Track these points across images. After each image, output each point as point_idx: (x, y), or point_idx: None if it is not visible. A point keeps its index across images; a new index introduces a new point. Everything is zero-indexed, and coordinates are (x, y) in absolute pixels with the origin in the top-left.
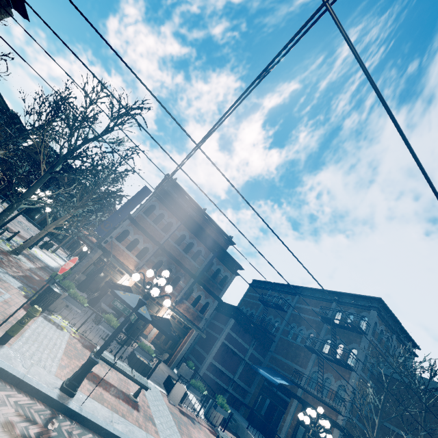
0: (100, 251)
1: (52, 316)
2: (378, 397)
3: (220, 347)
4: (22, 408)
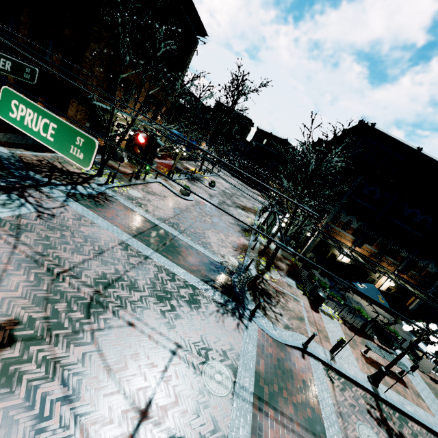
0: (320, 234)
1: (322, 307)
2: None
3: None
4: (364, 398)
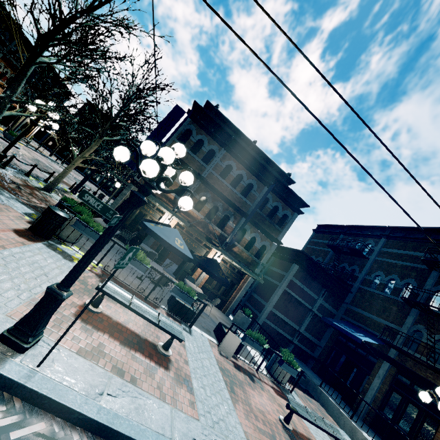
0: (134, 187)
1: (62, 246)
2: None
3: (281, 295)
4: None
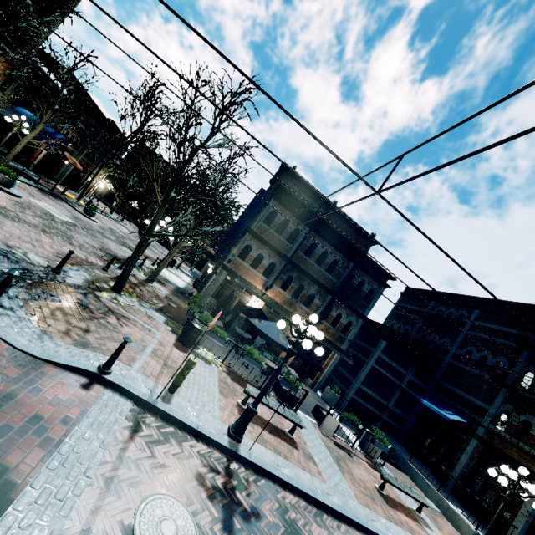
0: (225, 272)
1: (198, 350)
2: None
3: (368, 371)
4: (205, 458)
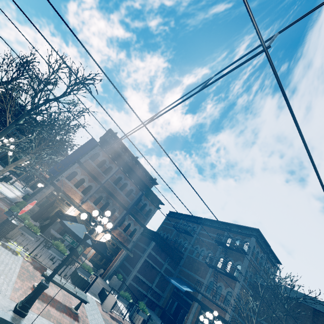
0: (52, 187)
1: (8, 243)
2: (255, 303)
3: (143, 263)
4: None
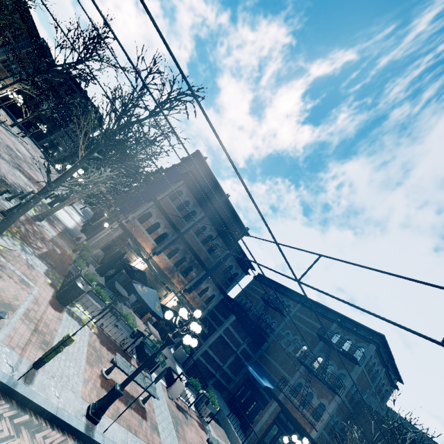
0: (120, 229)
1: (74, 308)
2: (361, 443)
3: (216, 338)
4: None
